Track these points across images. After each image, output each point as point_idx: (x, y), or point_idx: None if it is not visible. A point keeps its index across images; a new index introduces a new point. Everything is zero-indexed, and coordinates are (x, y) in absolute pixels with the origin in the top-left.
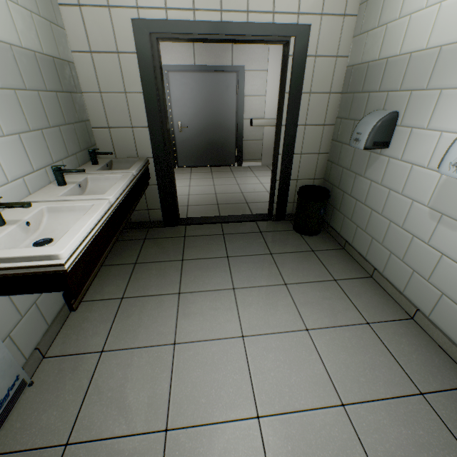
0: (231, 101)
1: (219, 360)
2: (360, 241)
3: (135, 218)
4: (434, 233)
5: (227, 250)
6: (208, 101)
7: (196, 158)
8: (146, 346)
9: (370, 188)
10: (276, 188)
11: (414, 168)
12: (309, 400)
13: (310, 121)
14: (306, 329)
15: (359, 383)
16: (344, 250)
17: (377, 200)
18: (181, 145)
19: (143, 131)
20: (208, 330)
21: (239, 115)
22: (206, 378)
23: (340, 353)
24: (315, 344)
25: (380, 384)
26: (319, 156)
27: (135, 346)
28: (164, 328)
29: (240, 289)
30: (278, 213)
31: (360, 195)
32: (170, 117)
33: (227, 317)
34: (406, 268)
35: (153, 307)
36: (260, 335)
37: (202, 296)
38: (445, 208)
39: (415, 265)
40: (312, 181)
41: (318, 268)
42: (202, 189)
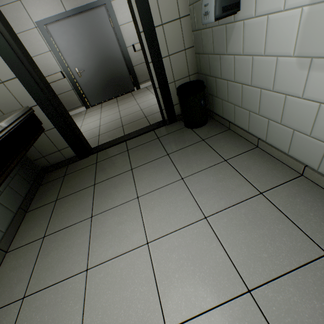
0: (110, 34)
1: (127, 276)
2: (240, 118)
3: (53, 161)
4: (307, 83)
5: (131, 164)
6: (92, 42)
7: (102, 95)
8: (62, 280)
9: (235, 63)
10: (159, 96)
11: (270, 18)
12: (215, 295)
13: (165, 18)
14: (205, 217)
15: (262, 261)
16: (230, 131)
17: (244, 72)
18: (86, 87)
19: (14, 83)
20: (117, 246)
21: (122, 45)
22: (115, 298)
23: (239, 232)
24: (215, 230)
25: (283, 256)
26: (186, 52)
27: (52, 283)
28: (78, 256)
29: (144, 196)
30: (169, 117)
31: (228, 74)
32: (66, 67)
33: (133, 227)
34: (286, 129)
35: (69, 237)
36: (163, 237)
37: (111, 214)
38: (314, 48)
39: (294, 124)
40: (188, 79)
41: (209, 154)
42: (110, 118)
